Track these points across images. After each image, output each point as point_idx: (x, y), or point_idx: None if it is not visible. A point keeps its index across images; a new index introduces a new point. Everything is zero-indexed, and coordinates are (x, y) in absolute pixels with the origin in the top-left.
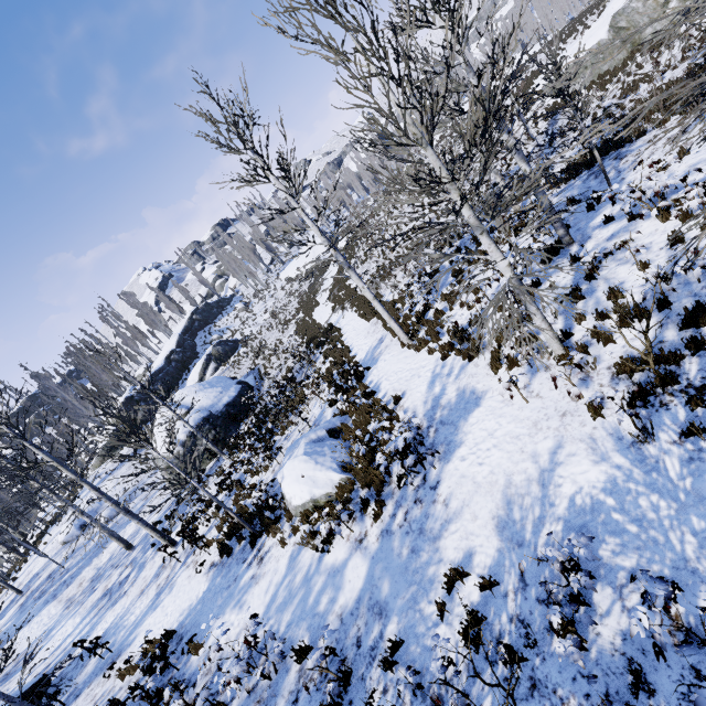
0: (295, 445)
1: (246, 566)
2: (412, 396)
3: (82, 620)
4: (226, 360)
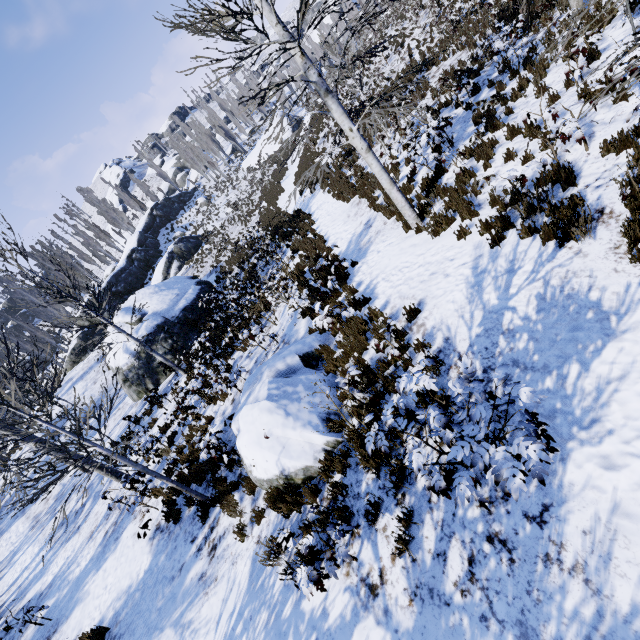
0: (256, 375)
1: (194, 551)
2: (438, 309)
3: (39, 551)
4: (190, 258)
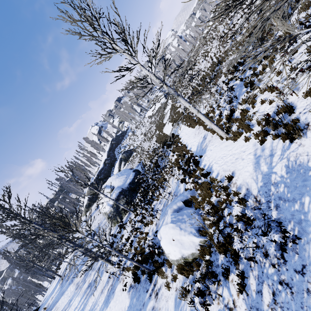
0: (164, 212)
1: (148, 296)
2: (241, 175)
3: (80, 299)
4: (128, 159)
